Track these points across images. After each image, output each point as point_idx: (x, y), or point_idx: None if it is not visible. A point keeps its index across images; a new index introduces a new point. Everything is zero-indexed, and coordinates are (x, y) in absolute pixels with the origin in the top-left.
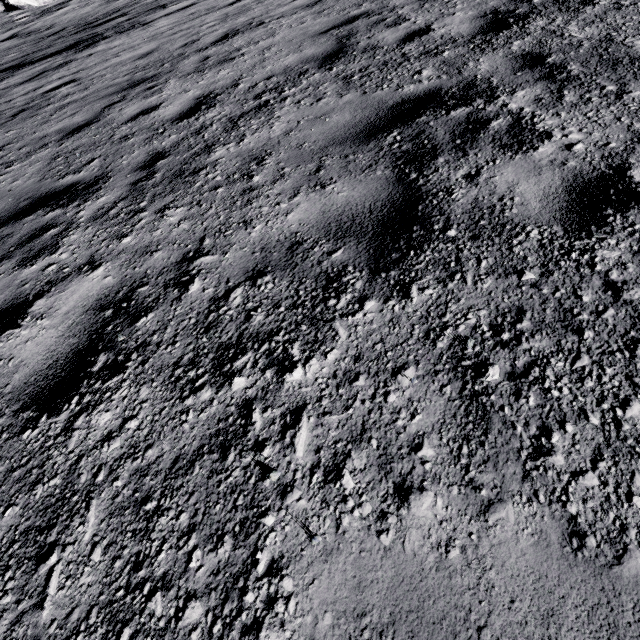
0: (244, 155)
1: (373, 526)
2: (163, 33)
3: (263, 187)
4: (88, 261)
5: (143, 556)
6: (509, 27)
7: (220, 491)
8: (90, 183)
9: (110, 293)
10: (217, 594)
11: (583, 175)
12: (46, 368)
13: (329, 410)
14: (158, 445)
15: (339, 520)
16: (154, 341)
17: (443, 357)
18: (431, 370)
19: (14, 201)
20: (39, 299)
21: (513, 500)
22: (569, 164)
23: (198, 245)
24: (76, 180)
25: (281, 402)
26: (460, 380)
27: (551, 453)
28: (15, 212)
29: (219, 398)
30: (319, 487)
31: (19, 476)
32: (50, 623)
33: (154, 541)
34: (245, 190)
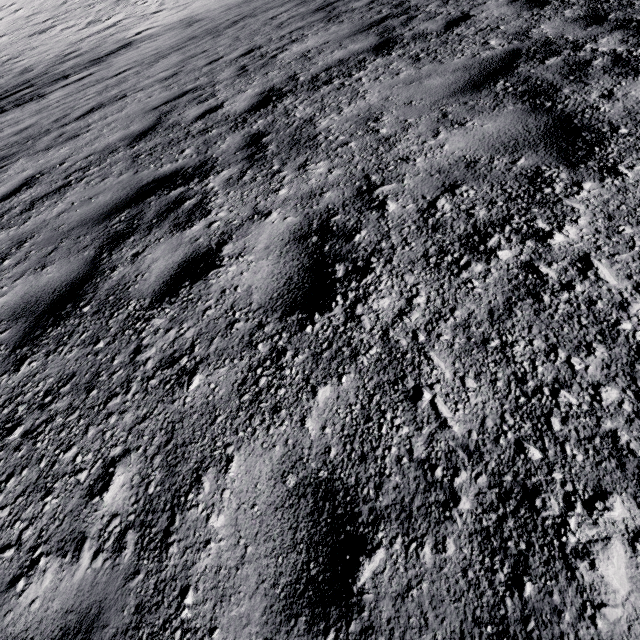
0: (15, 239)
1: None
2: (49, 106)
3: (4, 271)
4: None
5: None
6: (268, 105)
7: None
8: None
9: None
10: None
11: (198, 251)
12: None
13: None
14: None
15: None
16: None
17: None
18: None
19: None
20: None
21: None
22: (199, 241)
23: None
24: None
25: None
26: None
27: None
28: None
29: None
30: None
31: None
32: None
33: None
34: None
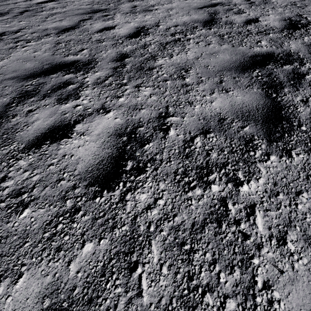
0: (176, 65)
1: (310, 269)
2: None
3: (193, 85)
4: (101, 107)
5: (192, 273)
6: (299, 29)
7: (223, 243)
8: (86, 62)
9: (122, 128)
10: (240, 296)
11: None
12: (96, 164)
13: (269, 208)
14: (180, 215)
15: (292, 265)
16: (158, 158)
17: None
18: None
19: (39, 63)
20: (78, 124)
21: None
22: None
23: (166, 110)
24: (76, 59)
25: (241, 201)
26: None
27: None
28: (43, 70)
29: (206, 194)
30: (276, 247)
31: (101, 222)
32: (149, 305)
33: (195, 266)
34: (183, 85)
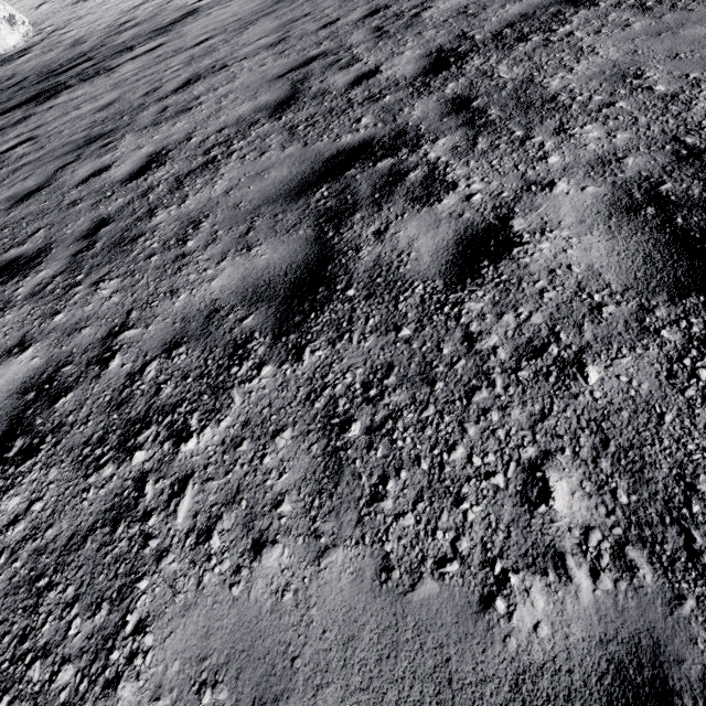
0: (183, 218)
1: (228, 580)
2: (127, 80)
3: (195, 253)
4: (19, 342)
5: (30, 629)
6: (448, 67)
7: (106, 562)
8: (32, 256)
9: (35, 375)
10: (88, 656)
11: (473, 227)
12: None
13: (212, 476)
14: (58, 524)
15: (201, 578)
16: (69, 422)
17: (317, 417)
18: (305, 430)
19: None
20: None
21: (345, 544)
22: (464, 216)
23: (125, 319)
24: (19, 254)
25: (173, 472)
26: (327, 438)
27: (384, 499)
28: None
29: (119, 473)
30: (191, 549)
31: None
32: None
33: (41, 615)
34: (178, 257)
